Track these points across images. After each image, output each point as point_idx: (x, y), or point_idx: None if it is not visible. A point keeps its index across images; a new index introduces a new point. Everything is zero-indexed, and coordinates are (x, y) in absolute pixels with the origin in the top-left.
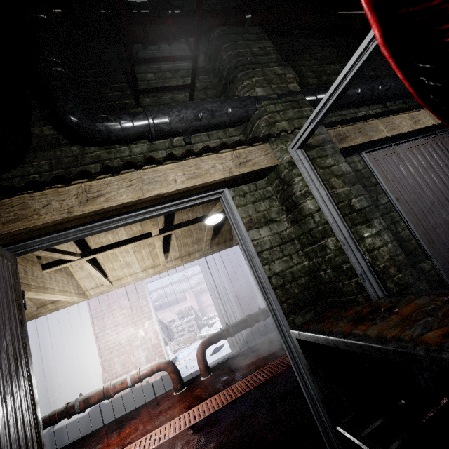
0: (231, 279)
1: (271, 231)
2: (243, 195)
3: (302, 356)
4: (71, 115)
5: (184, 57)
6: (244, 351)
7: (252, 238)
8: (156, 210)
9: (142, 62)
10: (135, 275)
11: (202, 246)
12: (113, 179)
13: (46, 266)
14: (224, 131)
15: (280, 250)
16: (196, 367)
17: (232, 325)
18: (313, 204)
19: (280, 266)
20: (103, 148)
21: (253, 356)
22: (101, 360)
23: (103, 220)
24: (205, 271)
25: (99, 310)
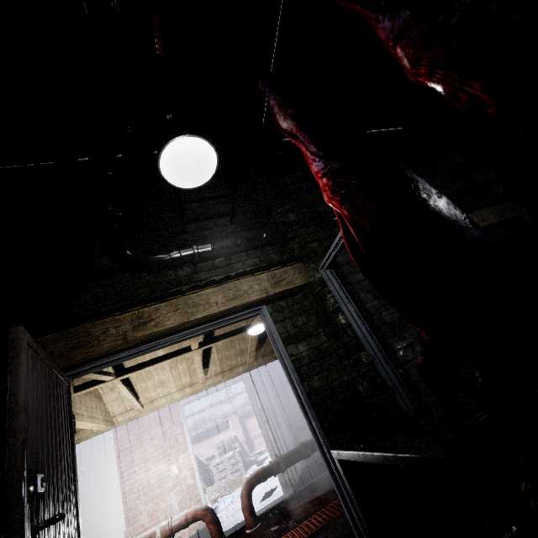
0: (280, 398)
1: (309, 346)
2: (281, 310)
3: (345, 479)
4: (129, 252)
5: (225, 195)
6: (299, 493)
7: (291, 354)
8: (199, 330)
9: (190, 203)
10: (170, 396)
11: (246, 358)
12: (162, 305)
13: (78, 388)
14: (262, 250)
15: (319, 364)
16: (241, 519)
17: (283, 457)
18: (344, 319)
19: (319, 381)
20: (152, 273)
21: (310, 497)
22: (125, 509)
23: (150, 342)
24: (250, 389)
25: (126, 441)
